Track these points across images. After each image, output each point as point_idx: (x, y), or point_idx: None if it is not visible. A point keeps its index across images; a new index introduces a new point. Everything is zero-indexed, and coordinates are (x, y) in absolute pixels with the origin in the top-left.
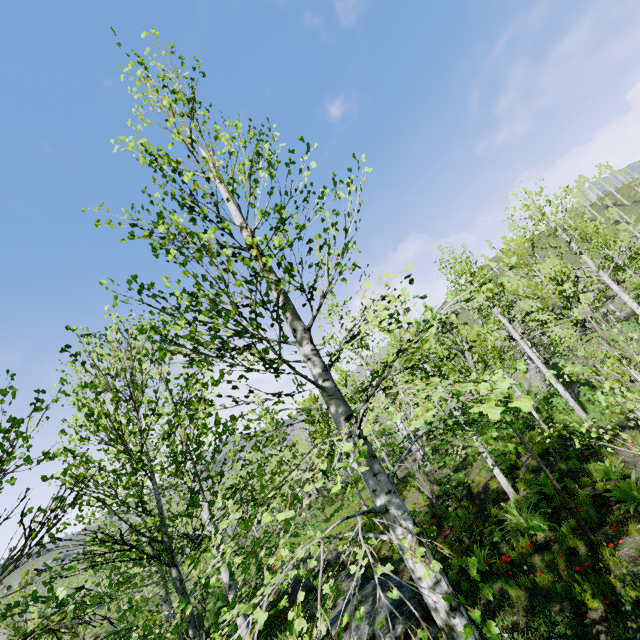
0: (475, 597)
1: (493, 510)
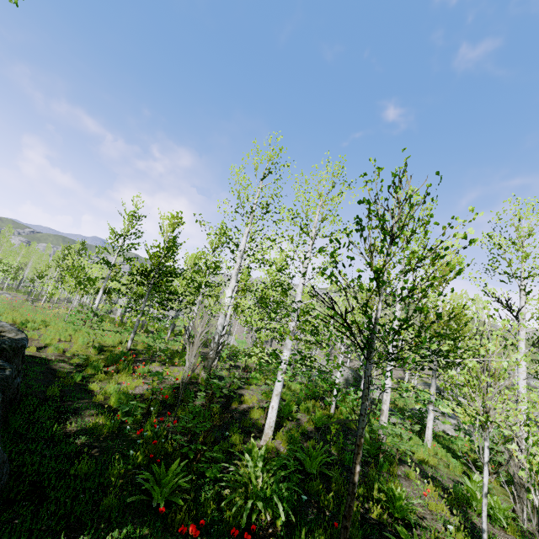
0: (100, 538)
1: (235, 437)
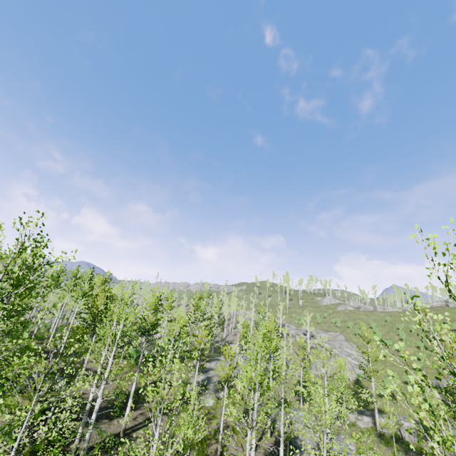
0: None
1: None
